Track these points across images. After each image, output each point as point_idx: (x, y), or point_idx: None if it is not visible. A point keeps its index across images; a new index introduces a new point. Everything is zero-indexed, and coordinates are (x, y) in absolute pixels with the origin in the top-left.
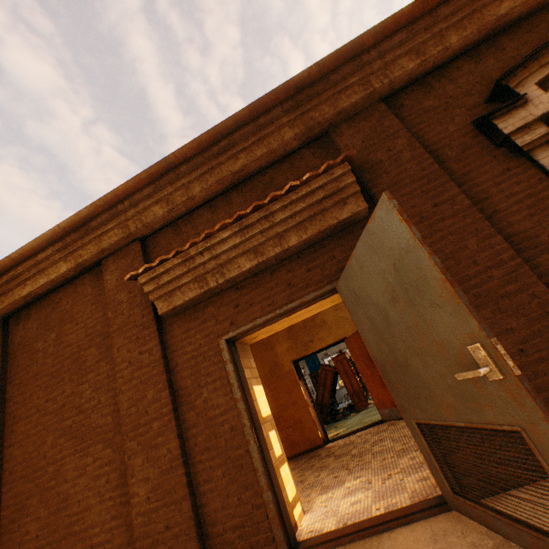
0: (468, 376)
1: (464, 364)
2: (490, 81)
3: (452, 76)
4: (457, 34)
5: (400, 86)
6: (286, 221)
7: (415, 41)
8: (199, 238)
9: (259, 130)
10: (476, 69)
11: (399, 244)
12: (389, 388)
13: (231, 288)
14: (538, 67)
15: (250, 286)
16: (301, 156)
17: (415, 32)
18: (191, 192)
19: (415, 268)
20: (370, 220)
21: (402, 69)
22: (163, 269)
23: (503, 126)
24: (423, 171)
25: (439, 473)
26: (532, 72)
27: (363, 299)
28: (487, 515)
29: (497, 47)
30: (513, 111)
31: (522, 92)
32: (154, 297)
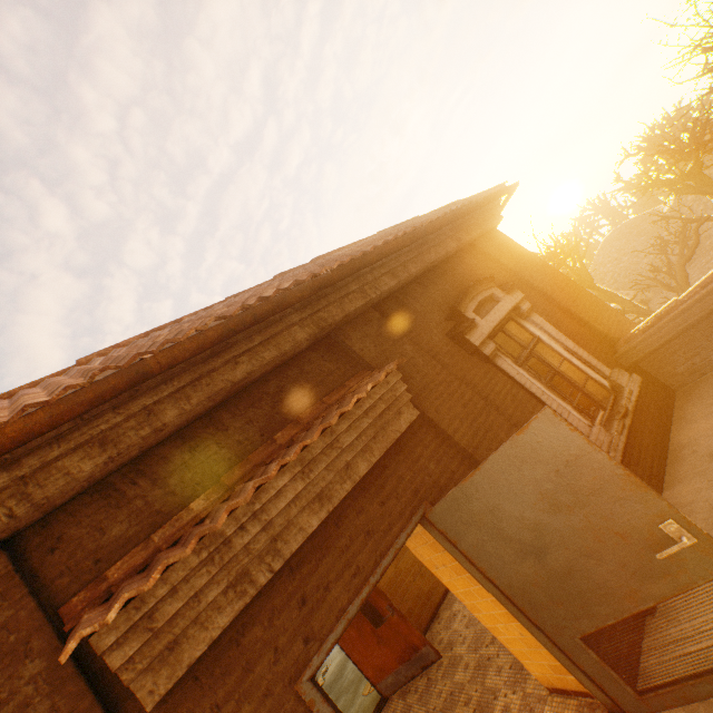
0: (673, 550)
1: (653, 543)
2: (440, 304)
3: (414, 296)
4: (413, 267)
5: (383, 297)
6: (351, 444)
7: (391, 265)
8: (245, 499)
9: (266, 327)
10: (427, 294)
11: (567, 451)
12: (531, 615)
13: (280, 574)
14: (469, 301)
15: (313, 557)
16: (309, 358)
17: (391, 258)
18: (159, 419)
19: (590, 470)
20: (520, 431)
21: (387, 285)
22: (166, 588)
23: (473, 340)
24: (439, 375)
25: (618, 683)
26: (467, 304)
27: (492, 518)
28: (686, 687)
29: (431, 280)
30: (472, 329)
31: (470, 316)
32: (138, 669)
